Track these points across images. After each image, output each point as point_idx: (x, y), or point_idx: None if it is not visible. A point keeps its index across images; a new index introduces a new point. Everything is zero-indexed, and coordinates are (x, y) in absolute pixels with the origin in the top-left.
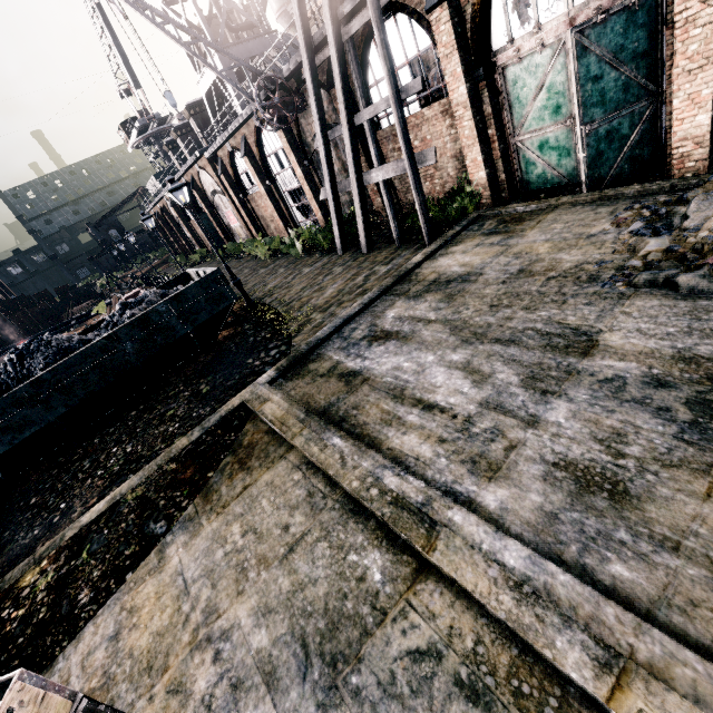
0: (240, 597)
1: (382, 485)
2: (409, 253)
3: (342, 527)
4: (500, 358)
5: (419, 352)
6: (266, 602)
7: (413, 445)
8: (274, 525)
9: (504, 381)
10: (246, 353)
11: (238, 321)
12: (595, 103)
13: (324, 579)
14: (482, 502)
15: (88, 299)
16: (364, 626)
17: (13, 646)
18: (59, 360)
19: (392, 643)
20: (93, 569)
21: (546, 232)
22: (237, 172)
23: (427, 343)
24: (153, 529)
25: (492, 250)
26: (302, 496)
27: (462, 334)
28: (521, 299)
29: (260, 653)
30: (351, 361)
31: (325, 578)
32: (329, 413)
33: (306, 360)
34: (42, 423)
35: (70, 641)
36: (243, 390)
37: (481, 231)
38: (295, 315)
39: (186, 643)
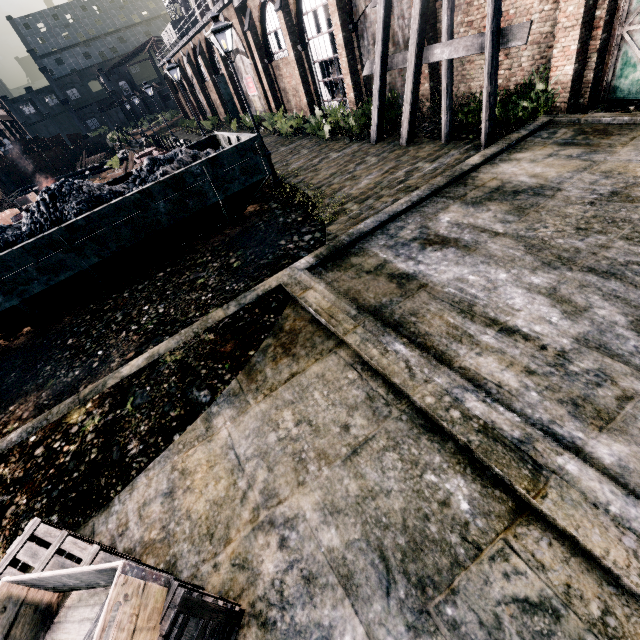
0: (301, 488)
1: (464, 408)
2: (459, 153)
3: (413, 441)
4: (598, 291)
5: (487, 266)
6: (332, 500)
7: (493, 369)
8: (331, 421)
9: (606, 319)
10: (277, 234)
11: (264, 198)
12: None
13: (399, 493)
14: (593, 454)
15: (100, 151)
16: (455, 556)
17: (69, 479)
18: (91, 208)
19: (493, 584)
20: (139, 423)
21: None
22: (266, 30)
23: (496, 258)
24: (197, 396)
25: (572, 163)
26: (360, 397)
27: (542, 255)
28: (619, 226)
29: (332, 552)
30: (402, 262)
31: (400, 492)
32: (382, 315)
33: (347, 252)
34: (76, 270)
35: (124, 486)
36: (279, 272)
37: (554, 139)
38: (327, 202)
39: (247, 520)
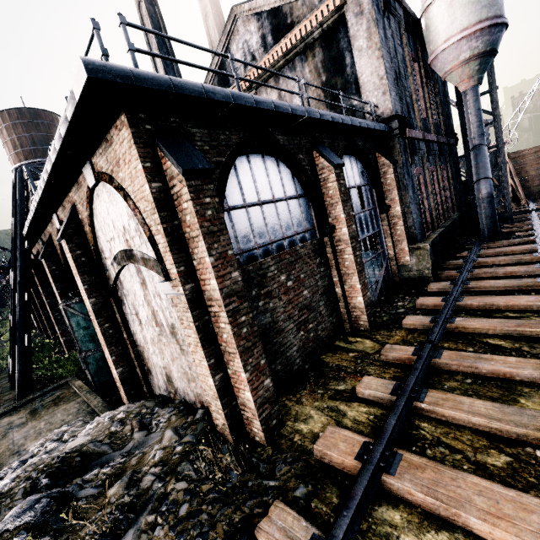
0: None
1: None
2: (5, 406)
3: None
4: None
5: None
6: None
7: None
8: None
9: None
10: None
11: None
12: (89, 340)
13: None
14: None
15: None
16: None
17: None
18: None
19: None
20: None
21: (29, 429)
22: None
23: None
24: None
25: None
26: None
27: None
28: None
29: None
30: None
31: None
32: None
33: None
34: None
35: None
36: None
37: (40, 403)
38: None
39: None
